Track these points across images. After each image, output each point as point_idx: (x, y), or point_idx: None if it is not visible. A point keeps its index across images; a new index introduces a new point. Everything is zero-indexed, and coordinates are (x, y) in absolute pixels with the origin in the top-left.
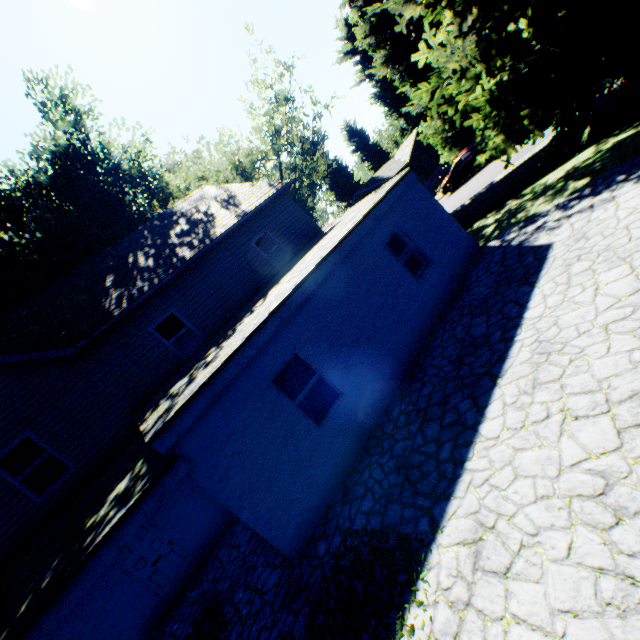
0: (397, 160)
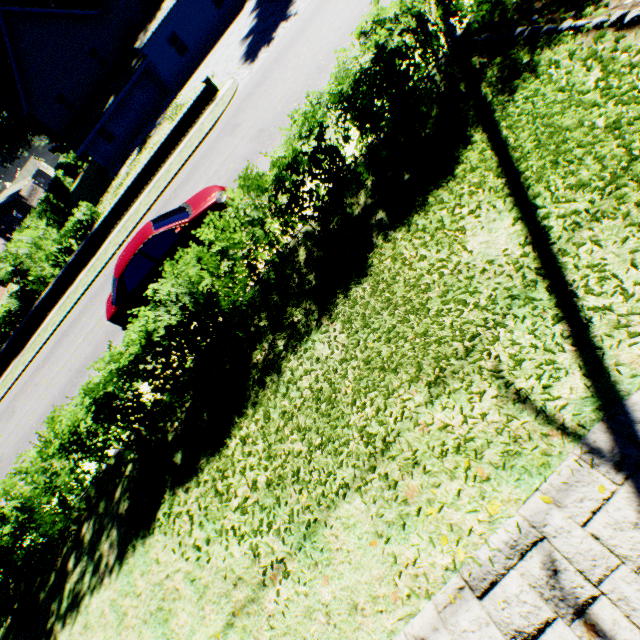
0: None
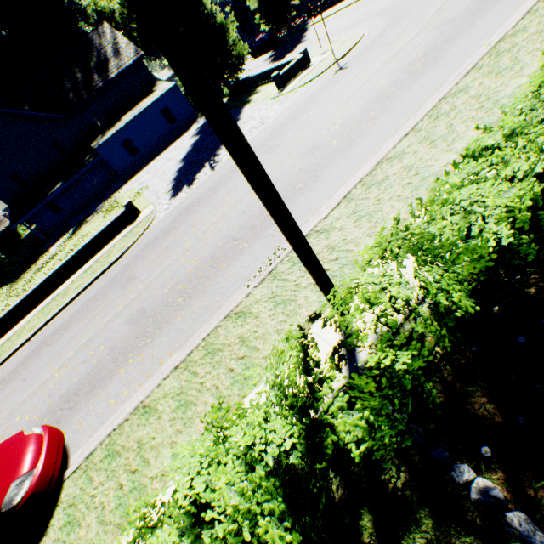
0: None
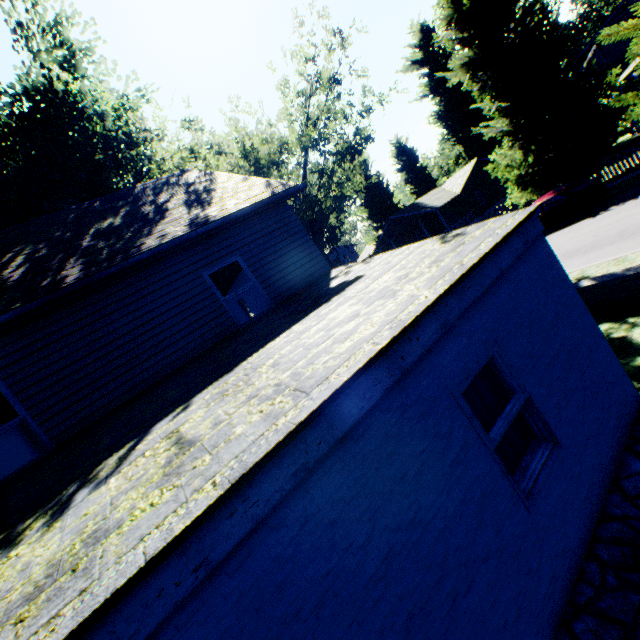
0: (446, 189)
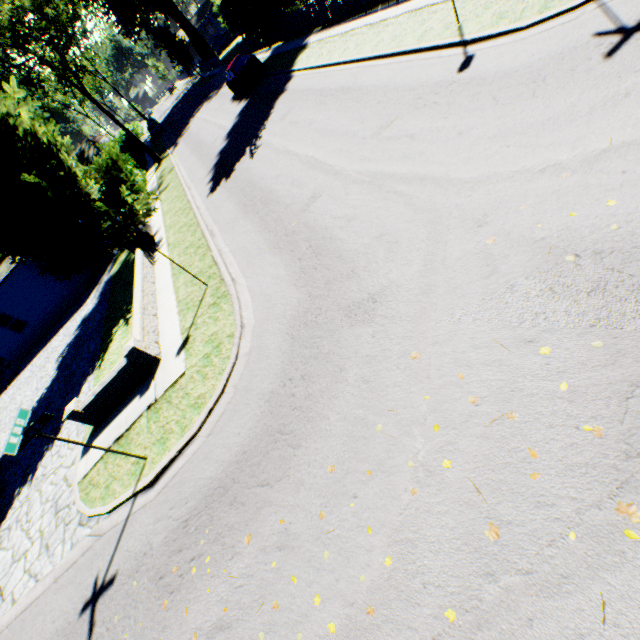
0: None
